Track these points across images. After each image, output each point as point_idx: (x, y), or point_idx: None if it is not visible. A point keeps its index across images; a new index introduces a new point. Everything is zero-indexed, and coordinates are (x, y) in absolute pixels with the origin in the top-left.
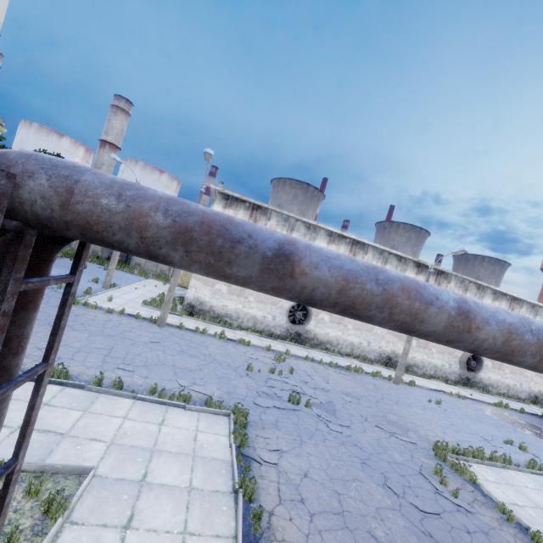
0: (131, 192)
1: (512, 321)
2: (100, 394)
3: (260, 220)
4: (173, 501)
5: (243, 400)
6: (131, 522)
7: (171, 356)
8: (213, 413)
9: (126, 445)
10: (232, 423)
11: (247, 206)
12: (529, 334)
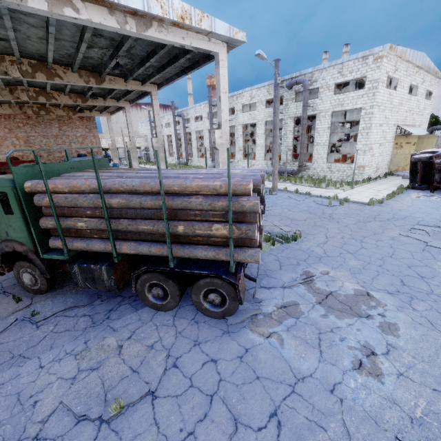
0: (440, 126)
1: None
2: None
3: None
4: None
5: None
6: None
7: None
8: None
9: None
10: None
11: None
12: None
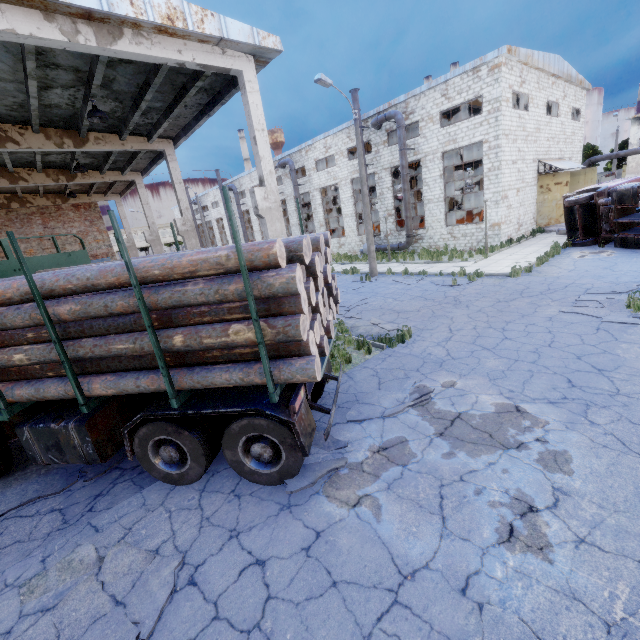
0: (600, 156)
1: None
2: None
3: None
4: None
5: None
6: None
7: None
8: None
9: None
10: None
11: None
12: None
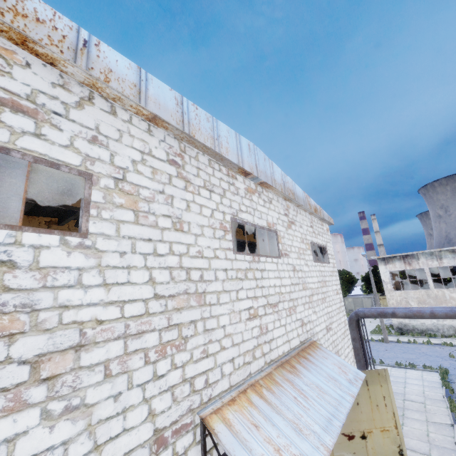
0: (370, 311)
1: (446, 311)
2: (377, 365)
3: (412, 262)
4: (417, 386)
5: (447, 368)
6: (405, 387)
7: (399, 354)
8: (429, 371)
9: (395, 376)
10: (439, 373)
11: (398, 258)
12: (451, 313)
